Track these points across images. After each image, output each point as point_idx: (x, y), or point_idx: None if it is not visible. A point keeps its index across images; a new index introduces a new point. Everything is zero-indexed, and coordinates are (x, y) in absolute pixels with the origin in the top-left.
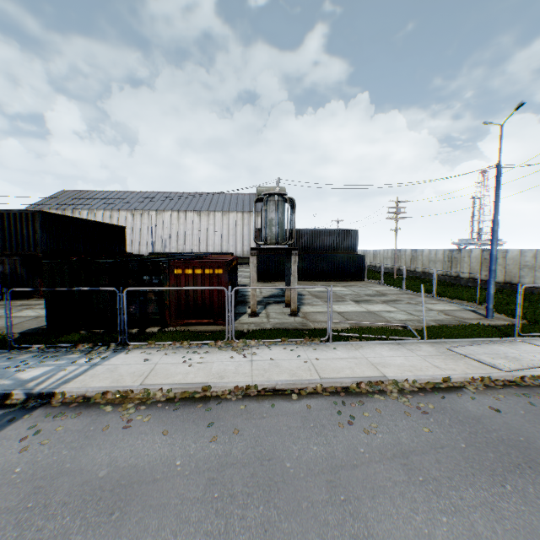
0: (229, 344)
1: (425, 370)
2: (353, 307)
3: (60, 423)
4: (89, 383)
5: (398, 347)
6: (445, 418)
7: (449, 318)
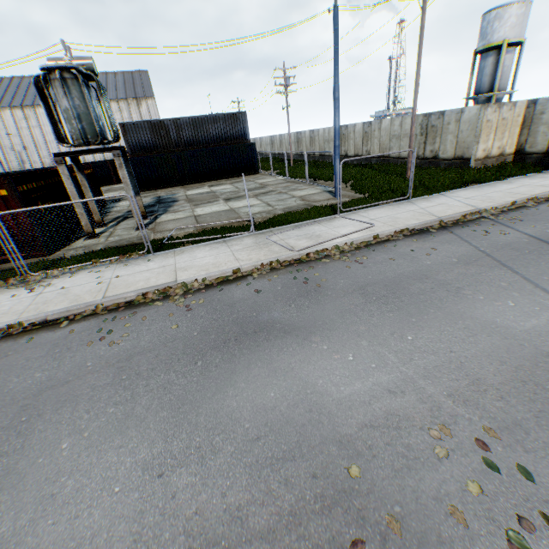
0: (26, 280)
1: (222, 266)
2: (217, 207)
3: None
4: None
5: (221, 245)
6: (204, 310)
7: (301, 203)
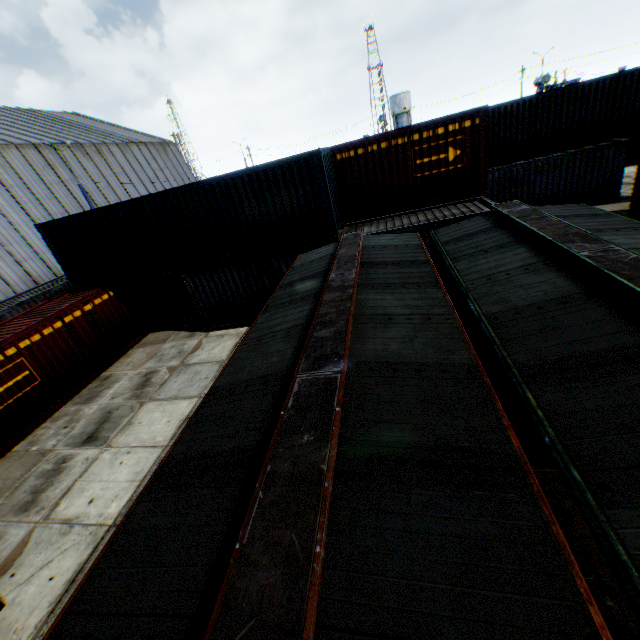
0: None
1: None
2: None
3: None
4: None
5: None
6: None
7: None
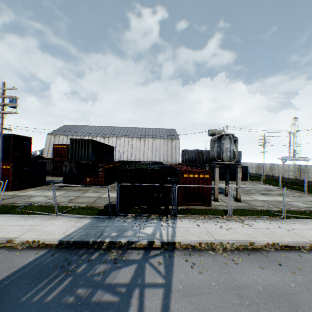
0: (230, 218)
1: None
2: (264, 197)
3: (197, 259)
4: (186, 237)
5: None
6: None
7: None
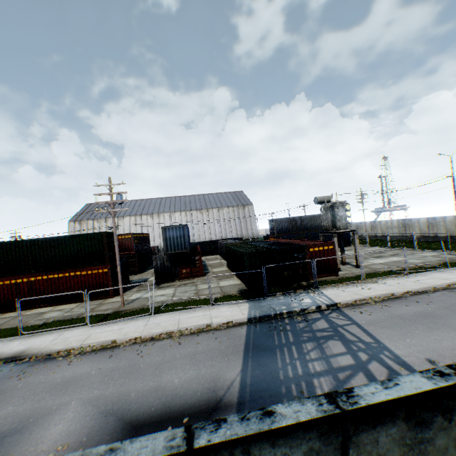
0: (364, 281)
1: None
2: (380, 260)
3: (361, 309)
4: (342, 299)
5: (441, 272)
6: None
7: (442, 258)
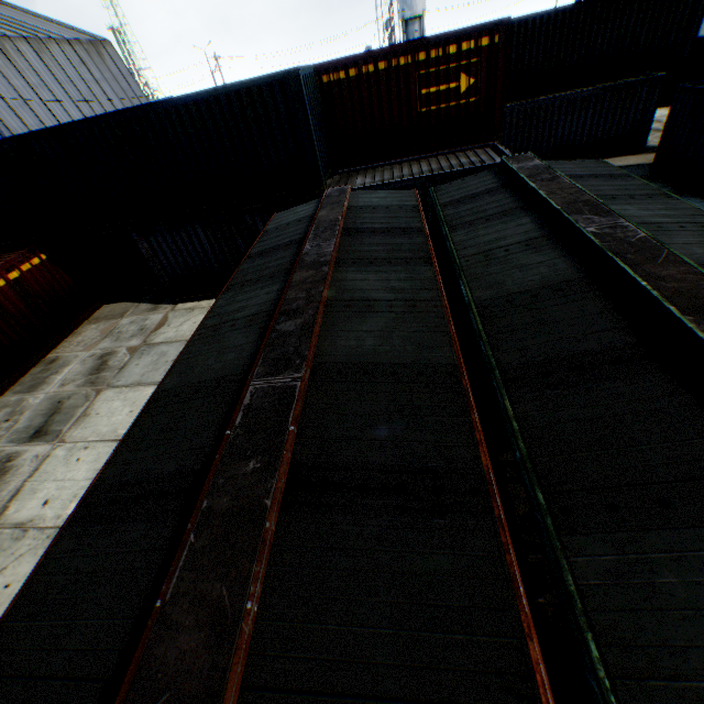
0: None
1: None
2: None
3: None
4: None
5: None
6: None
7: None
